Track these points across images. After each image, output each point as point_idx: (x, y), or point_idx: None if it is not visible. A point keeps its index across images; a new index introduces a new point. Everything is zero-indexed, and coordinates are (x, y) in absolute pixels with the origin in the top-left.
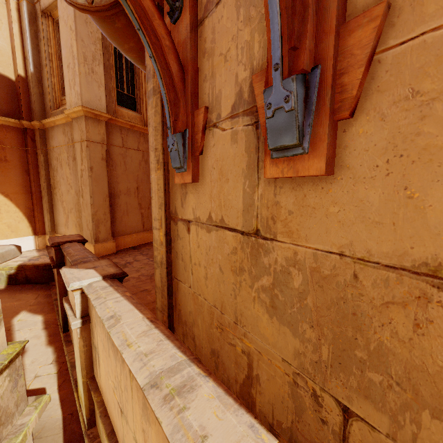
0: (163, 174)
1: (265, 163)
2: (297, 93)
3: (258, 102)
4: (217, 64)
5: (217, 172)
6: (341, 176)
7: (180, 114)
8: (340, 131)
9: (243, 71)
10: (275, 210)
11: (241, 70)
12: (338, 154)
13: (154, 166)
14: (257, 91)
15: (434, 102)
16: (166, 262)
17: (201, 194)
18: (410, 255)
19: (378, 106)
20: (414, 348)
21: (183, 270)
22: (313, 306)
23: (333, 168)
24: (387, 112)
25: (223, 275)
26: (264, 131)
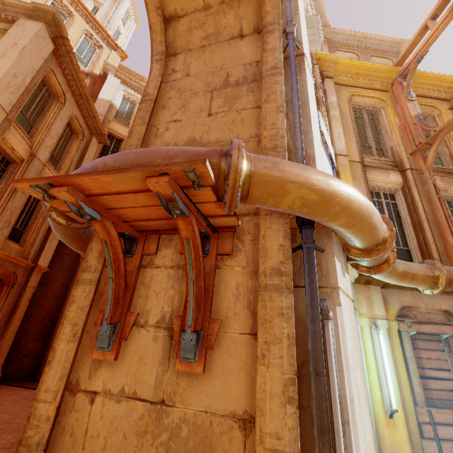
0: (77, 346)
1: (176, 361)
2: (196, 339)
3: (175, 328)
4: (151, 294)
5: (138, 356)
6: (208, 373)
7: (118, 312)
8: (208, 354)
9: (167, 307)
10: (176, 387)
11: (166, 306)
12: (207, 363)
13: (67, 337)
14: (175, 322)
15: (232, 354)
16: (46, 442)
17: (117, 370)
18: (228, 409)
19: (219, 349)
20: (230, 452)
21: (68, 448)
22: (192, 446)
23: (205, 369)
24: (222, 353)
25: (126, 440)
26: (176, 344)
